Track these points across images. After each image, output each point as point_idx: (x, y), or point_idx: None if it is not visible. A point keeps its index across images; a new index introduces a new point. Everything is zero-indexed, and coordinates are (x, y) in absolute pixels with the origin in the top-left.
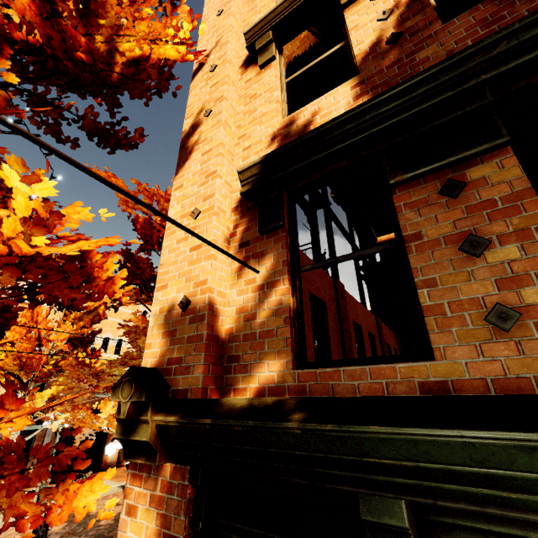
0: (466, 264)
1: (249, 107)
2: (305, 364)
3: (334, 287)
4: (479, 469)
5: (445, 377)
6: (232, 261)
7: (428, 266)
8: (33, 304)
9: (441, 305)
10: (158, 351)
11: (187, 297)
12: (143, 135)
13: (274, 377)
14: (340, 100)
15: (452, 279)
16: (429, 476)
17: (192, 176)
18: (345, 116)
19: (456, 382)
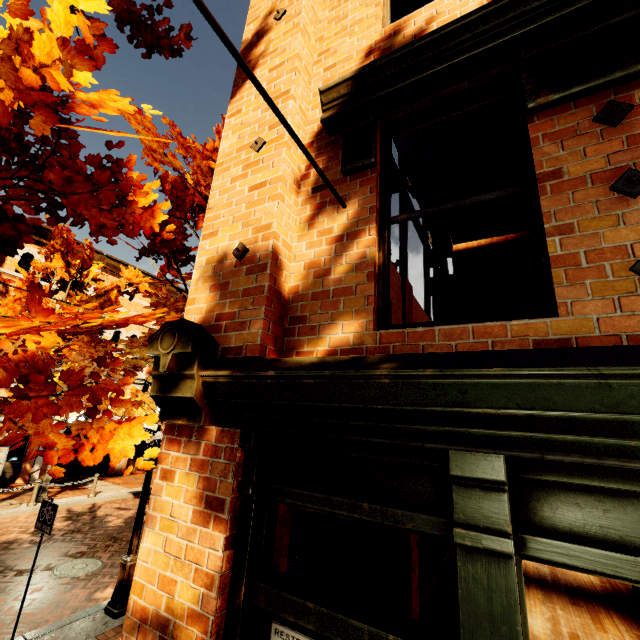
0: (617, 206)
1: (336, 12)
2: (388, 327)
3: (401, 288)
4: (609, 415)
5: (568, 335)
6: (302, 208)
7: (565, 210)
8: (53, 219)
9: (576, 255)
10: (204, 307)
11: (244, 244)
12: (190, 37)
13: (349, 338)
14: (469, 1)
15: (595, 224)
16: (543, 426)
17: (255, 99)
18: (480, 13)
19: (581, 339)
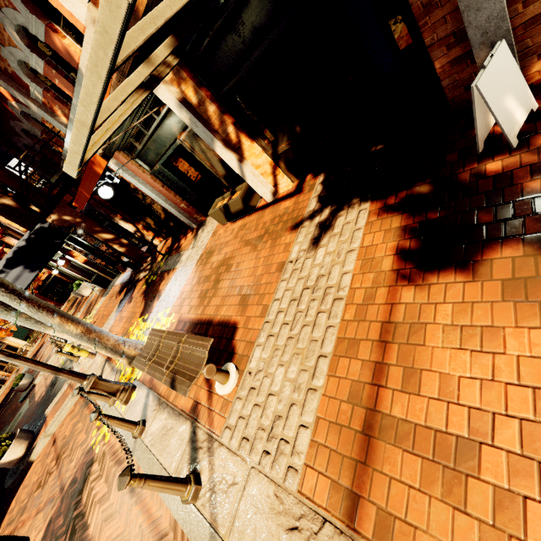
0: None
1: None
2: None
3: None
4: None
5: None
6: None
7: None
8: None
9: None
10: None
11: None
12: None
13: None
14: None
15: None
16: None
17: None
18: None
19: None
